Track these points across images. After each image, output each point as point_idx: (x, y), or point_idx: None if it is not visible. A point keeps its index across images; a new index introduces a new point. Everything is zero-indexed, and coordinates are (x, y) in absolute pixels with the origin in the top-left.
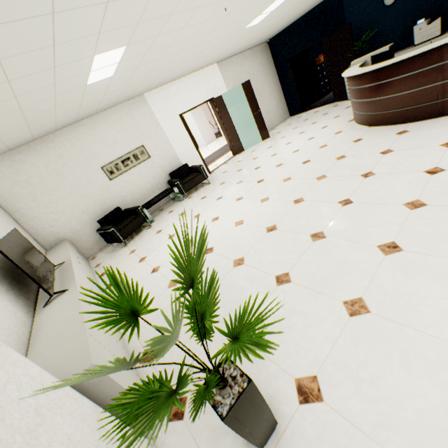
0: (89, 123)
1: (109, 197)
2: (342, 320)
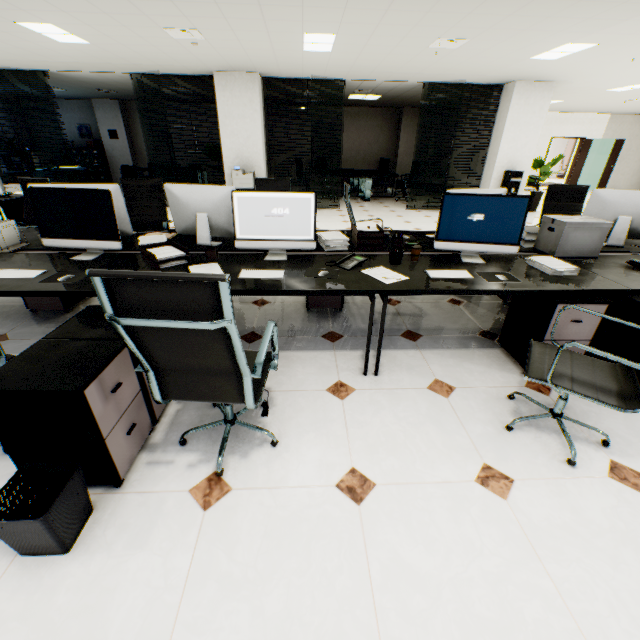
0: None
1: None
2: None
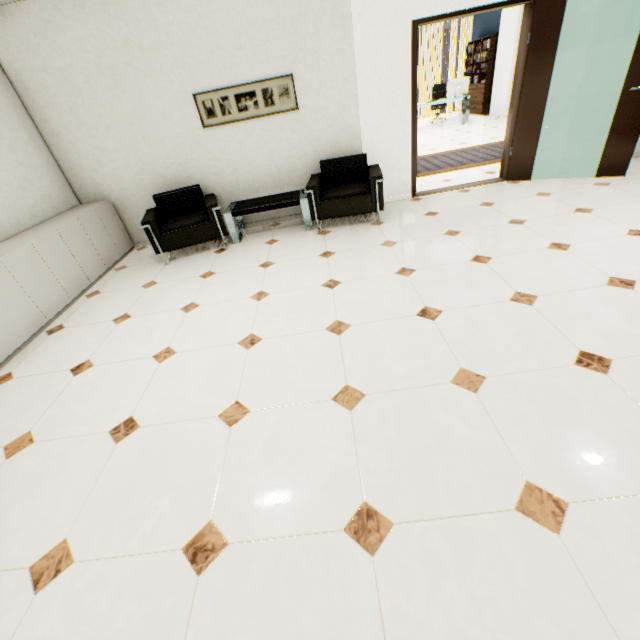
0: None
1: (194, 160)
2: None
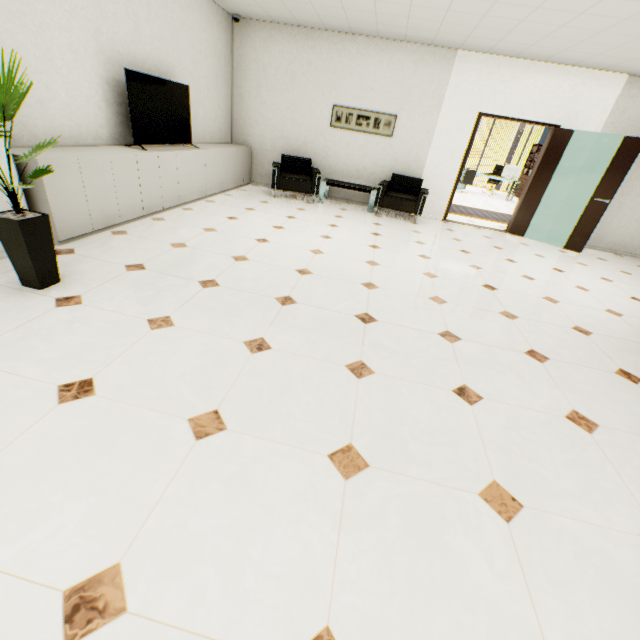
0: (363, 44)
1: (314, 143)
2: (143, 315)
